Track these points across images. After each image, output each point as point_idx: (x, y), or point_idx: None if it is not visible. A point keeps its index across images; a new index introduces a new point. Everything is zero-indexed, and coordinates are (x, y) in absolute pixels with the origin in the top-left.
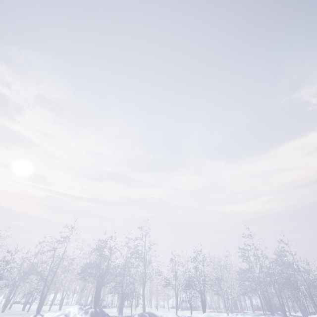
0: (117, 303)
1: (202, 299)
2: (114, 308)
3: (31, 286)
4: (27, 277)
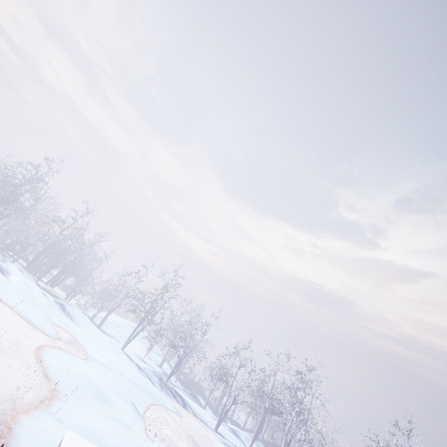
0: None
1: None
2: None
3: None
4: None
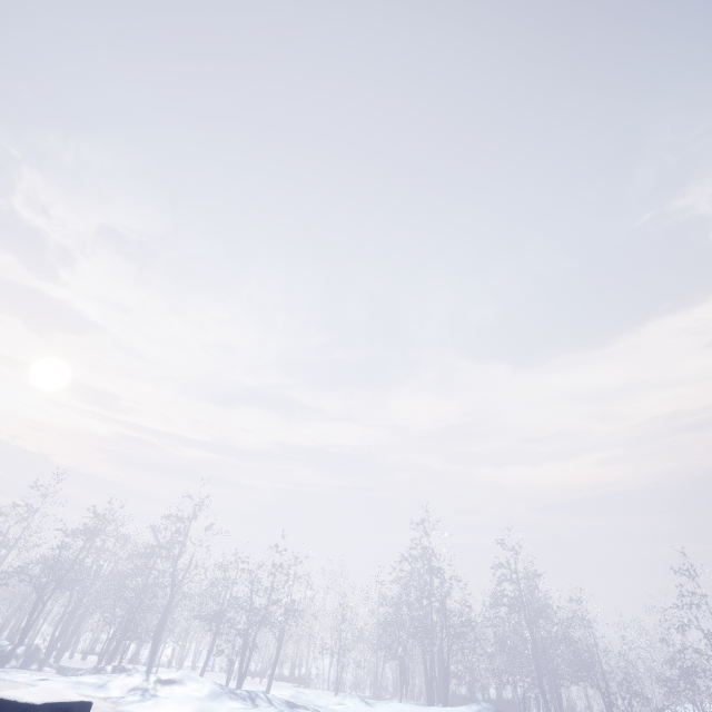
0: (198, 663)
1: (245, 650)
2: (163, 667)
3: None
4: None
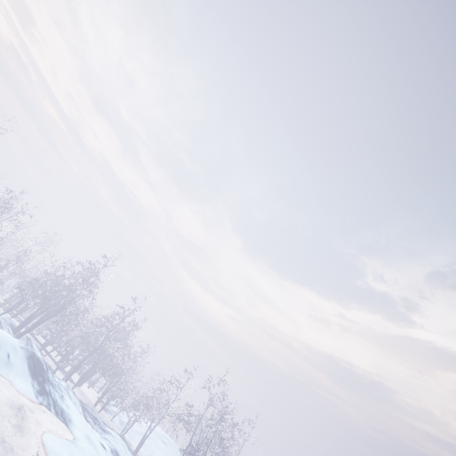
0: None
1: None
2: None
3: None
4: None
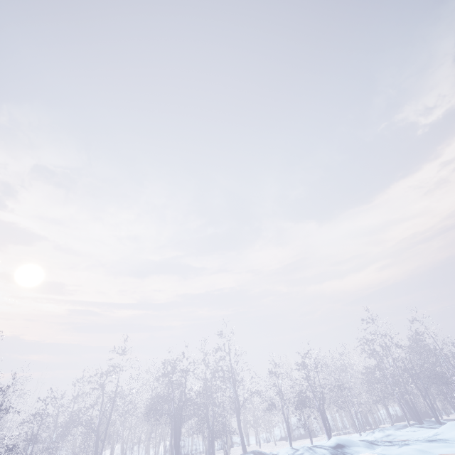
0: (199, 448)
1: (324, 419)
2: None
3: (75, 445)
4: (70, 433)
